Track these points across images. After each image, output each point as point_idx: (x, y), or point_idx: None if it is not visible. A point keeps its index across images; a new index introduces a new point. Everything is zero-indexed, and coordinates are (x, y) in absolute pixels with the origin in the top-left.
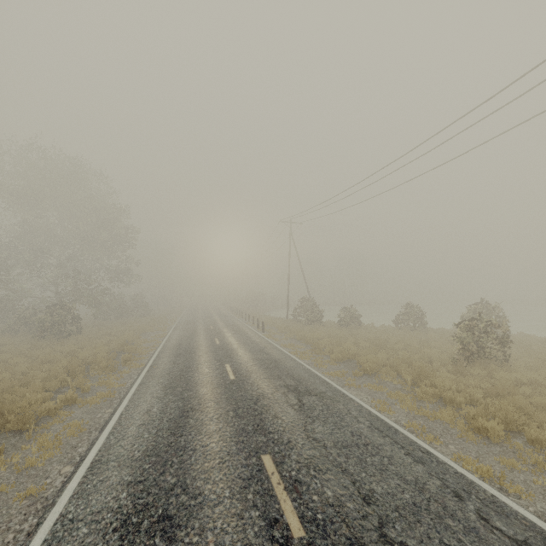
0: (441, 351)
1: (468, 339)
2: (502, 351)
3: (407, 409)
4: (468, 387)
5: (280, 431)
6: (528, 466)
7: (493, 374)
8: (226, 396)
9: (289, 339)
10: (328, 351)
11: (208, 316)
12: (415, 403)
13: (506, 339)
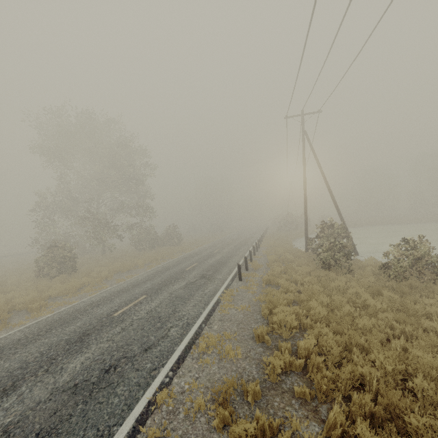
0: None
1: None
2: None
3: None
4: None
5: None
6: None
7: None
8: None
9: (250, 311)
10: (247, 437)
11: (226, 244)
12: None
13: None
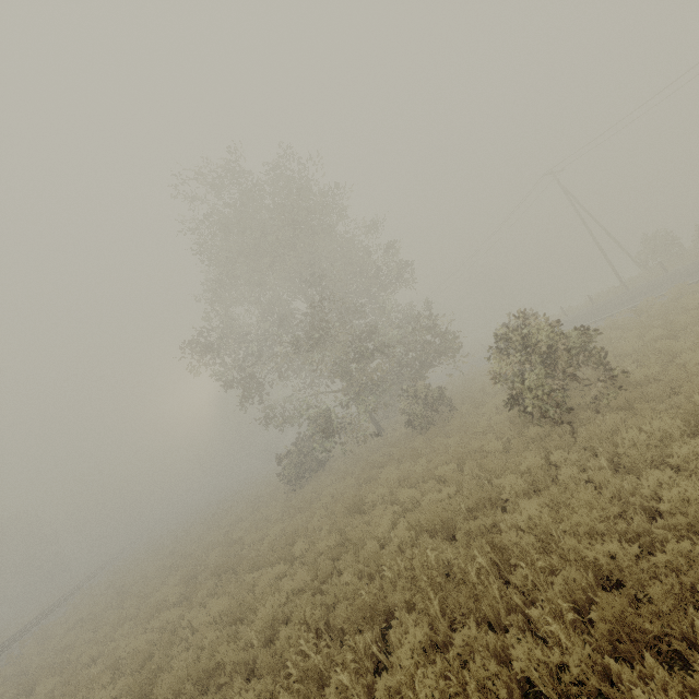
0: None
1: None
2: None
3: None
4: None
5: None
6: None
7: None
8: None
9: None
10: None
11: None
12: None
13: None
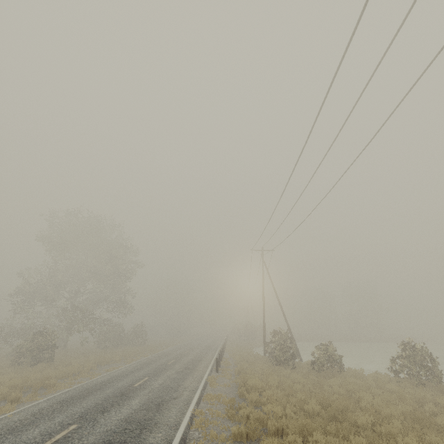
0: None
1: None
2: None
3: None
4: None
5: None
6: None
7: None
8: None
9: (230, 386)
10: (244, 416)
11: (193, 348)
12: None
13: None
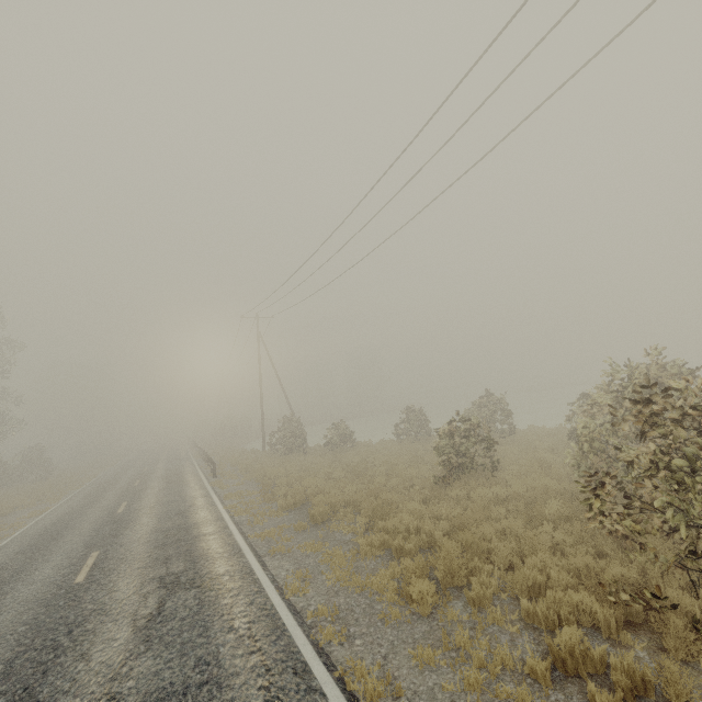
0: (433, 468)
1: (448, 448)
2: (490, 457)
3: (335, 579)
4: (442, 518)
5: (59, 693)
6: (451, 652)
7: (474, 492)
8: (28, 626)
9: (245, 484)
10: (282, 495)
11: (150, 463)
12: (351, 565)
13: (491, 442)
